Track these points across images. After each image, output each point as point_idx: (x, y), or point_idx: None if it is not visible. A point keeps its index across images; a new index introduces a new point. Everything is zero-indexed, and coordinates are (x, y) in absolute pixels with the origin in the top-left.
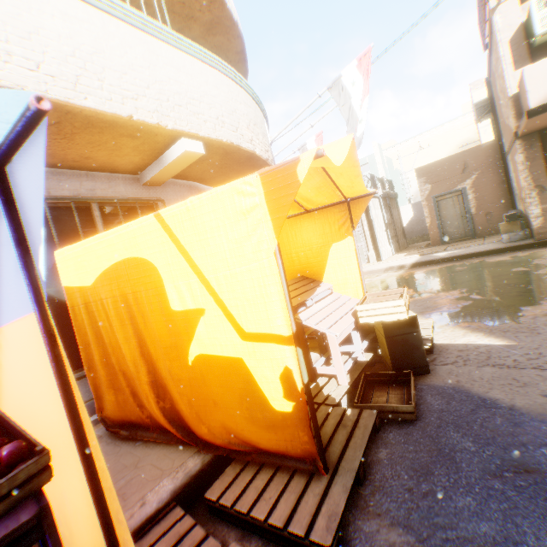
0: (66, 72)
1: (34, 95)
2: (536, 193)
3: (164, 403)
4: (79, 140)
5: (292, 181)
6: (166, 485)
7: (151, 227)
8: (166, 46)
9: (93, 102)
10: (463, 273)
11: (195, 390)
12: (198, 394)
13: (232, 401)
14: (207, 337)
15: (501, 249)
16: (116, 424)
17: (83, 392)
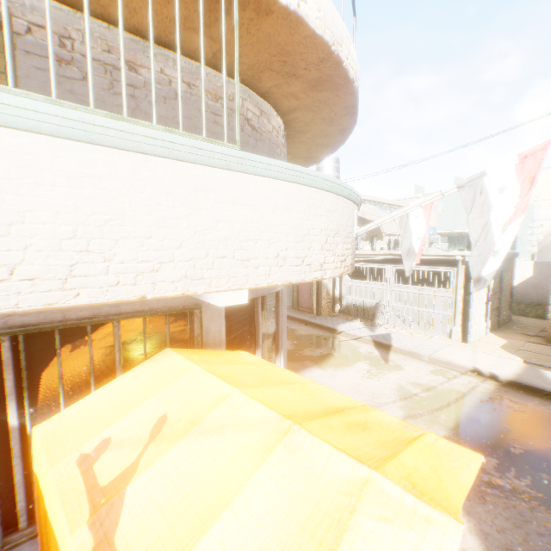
0: (55, 264)
1: None
2: None
3: None
4: None
5: None
6: None
7: None
8: (225, 172)
9: (88, 295)
10: None
11: None
12: None
13: None
14: None
15: None
16: None
17: None
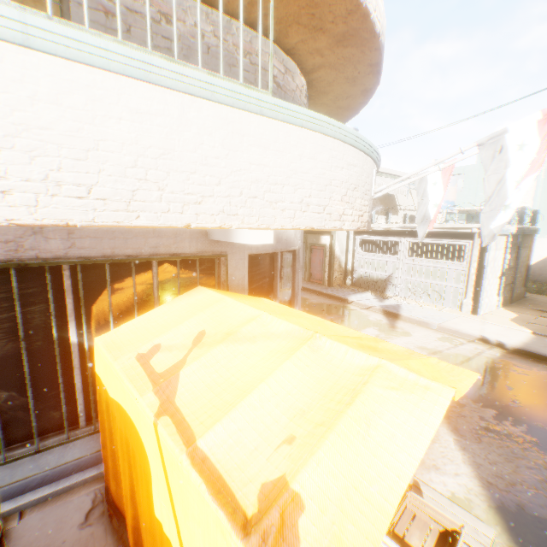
0: (120, 188)
1: None
2: None
3: None
4: None
5: None
6: None
7: (150, 429)
8: (258, 117)
9: (145, 218)
10: None
11: None
12: None
13: None
14: None
15: None
16: (115, 502)
17: None
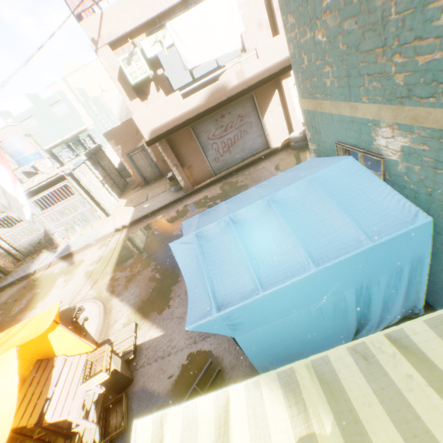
0: None
1: None
2: (176, 168)
3: None
4: None
5: None
6: None
7: None
8: None
9: None
10: (155, 239)
11: None
12: None
13: None
14: None
15: (173, 202)
16: None
17: None
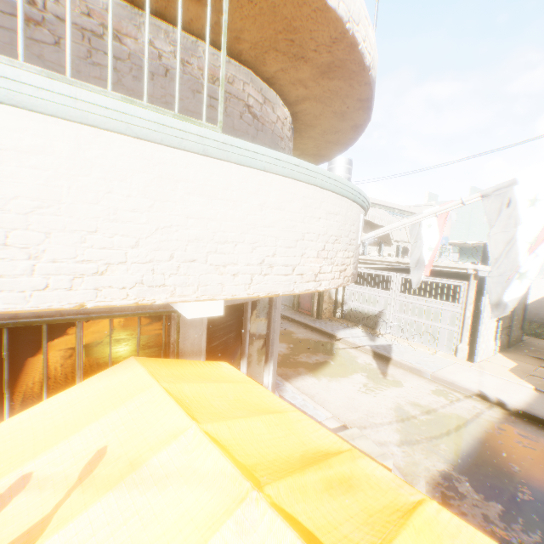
0: None
1: None
2: None
3: None
4: None
5: None
6: None
7: None
8: (201, 158)
9: (3, 301)
10: None
11: None
12: None
13: None
14: None
15: None
16: None
17: None
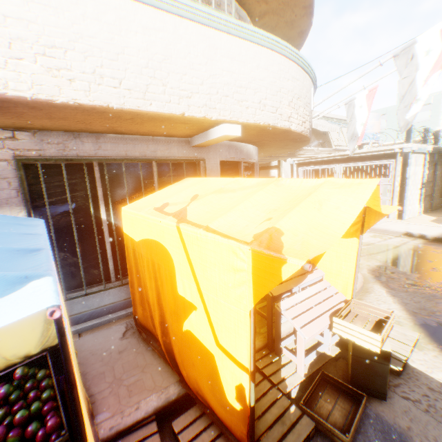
0: (139, 83)
1: (49, 311)
2: None
3: (166, 338)
4: (146, 125)
5: (276, 273)
6: (153, 400)
7: (173, 233)
8: (226, 36)
9: (155, 106)
10: None
11: (183, 346)
12: (185, 350)
13: (203, 371)
14: (195, 324)
15: None
16: (141, 325)
17: (129, 292)
